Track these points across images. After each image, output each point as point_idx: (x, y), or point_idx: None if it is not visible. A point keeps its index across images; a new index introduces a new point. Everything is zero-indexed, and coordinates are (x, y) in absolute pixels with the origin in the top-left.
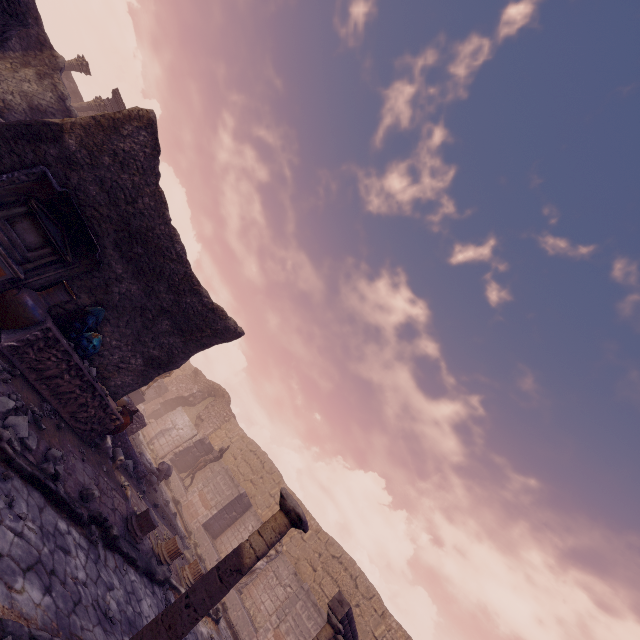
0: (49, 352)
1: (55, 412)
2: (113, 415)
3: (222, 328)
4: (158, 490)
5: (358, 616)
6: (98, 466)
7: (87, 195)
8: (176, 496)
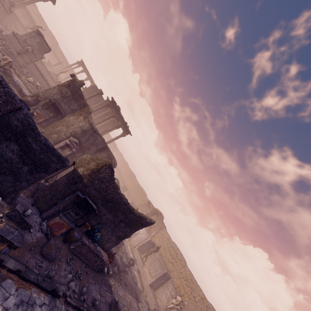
0: (83, 247)
1: (86, 265)
2: (105, 263)
3: (145, 222)
4: (129, 271)
5: None
6: (101, 282)
7: (91, 193)
8: (139, 267)
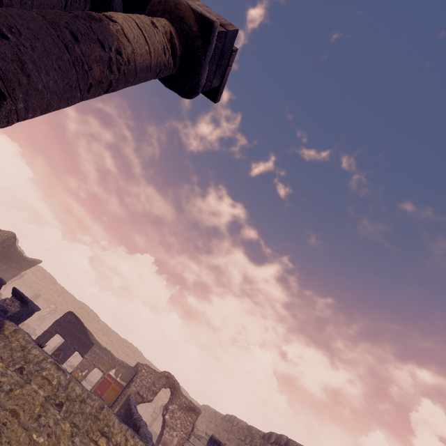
0: None
1: None
2: (0, 298)
3: (34, 264)
4: None
5: (89, 323)
6: None
7: None
8: None
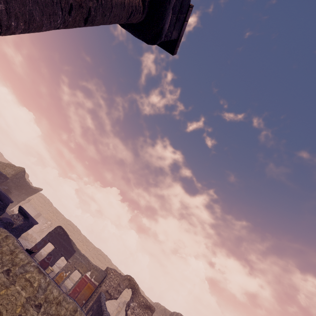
0: None
1: None
2: None
3: (37, 191)
4: None
5: (73, 236)
6: None
7: (10, 185)
8: None
